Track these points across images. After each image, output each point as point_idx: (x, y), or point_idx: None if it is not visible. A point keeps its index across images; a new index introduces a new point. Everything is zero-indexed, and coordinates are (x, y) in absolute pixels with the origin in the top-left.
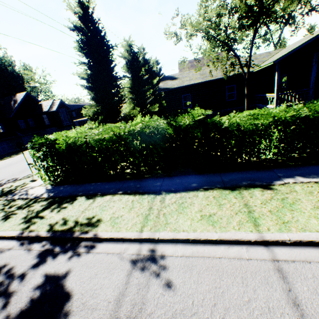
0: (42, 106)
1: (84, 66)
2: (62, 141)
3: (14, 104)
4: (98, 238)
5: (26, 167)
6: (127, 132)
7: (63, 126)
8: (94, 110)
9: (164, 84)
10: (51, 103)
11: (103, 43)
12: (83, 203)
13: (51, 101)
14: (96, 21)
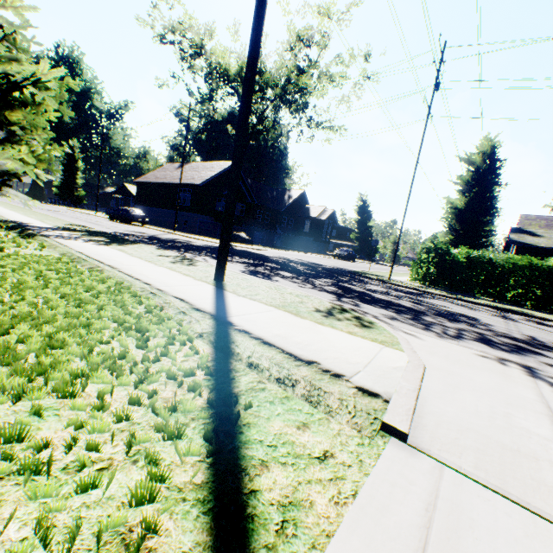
0: (309, 210)
1: (461, 194)
2: (462, 253)
3: (288, 199)
4: (544, 318)
5: (338, 264)
6: (546, 266)
7: (320, 240)
8: (450, 237)
9: (518, 238)
10: (321, 210)
11: (492, 179)
12: (491, 303)
13: (321, 208)
14: (498, 160)
